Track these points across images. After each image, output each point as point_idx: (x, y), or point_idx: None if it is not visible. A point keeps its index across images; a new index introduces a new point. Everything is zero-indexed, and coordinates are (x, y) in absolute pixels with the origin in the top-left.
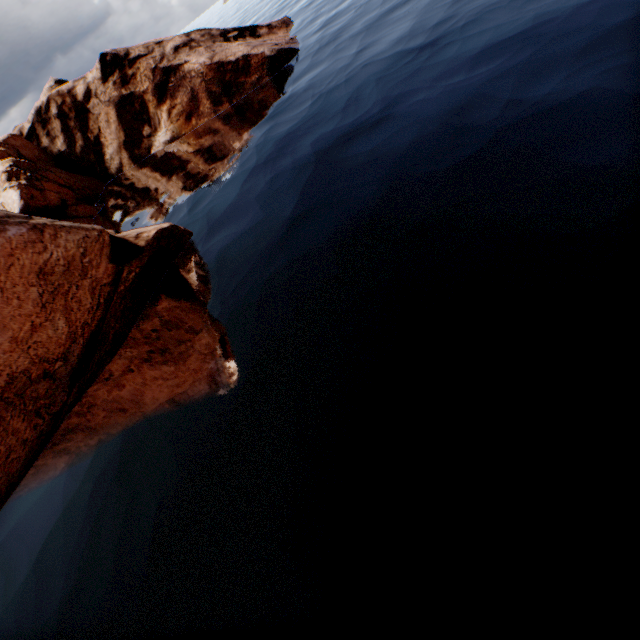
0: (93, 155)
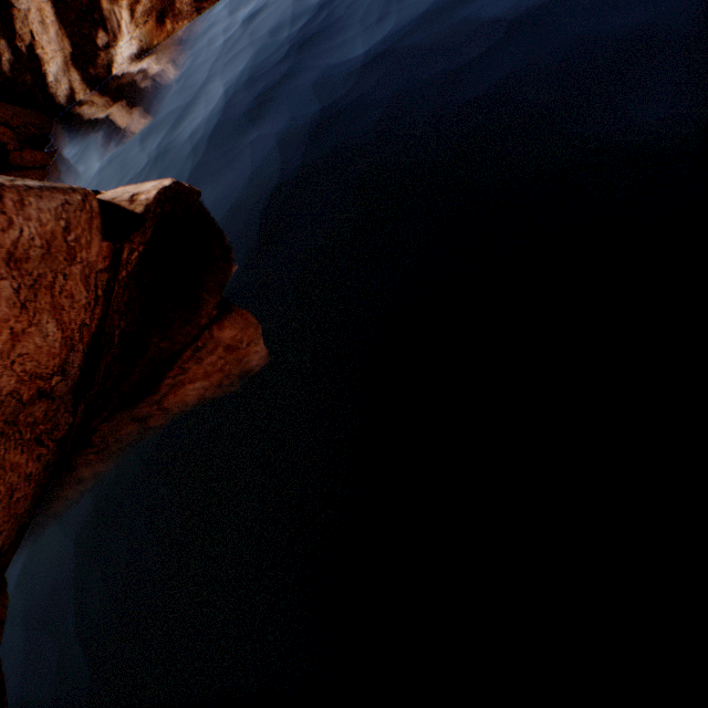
0: (29, 75)
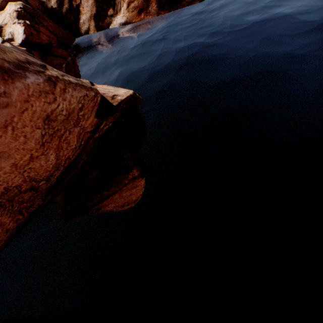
0: (72, 17)
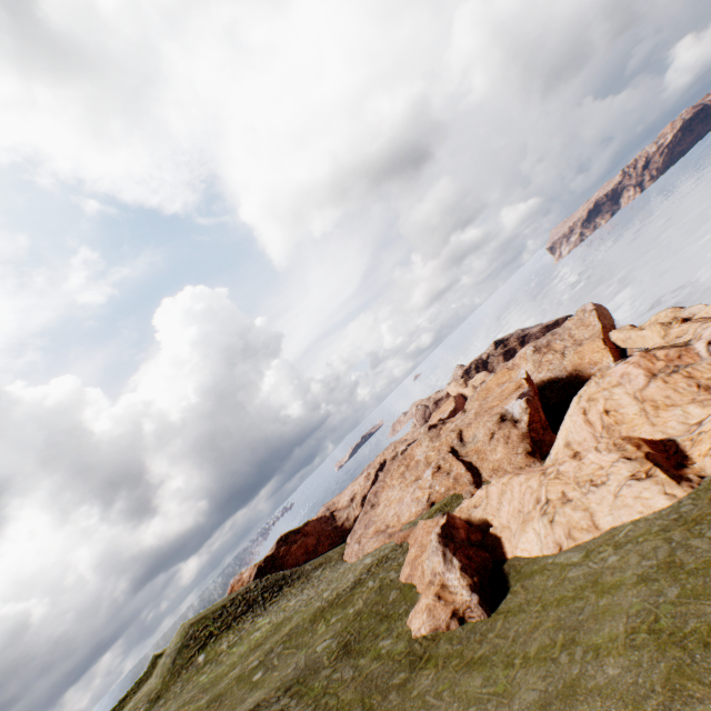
0: None
